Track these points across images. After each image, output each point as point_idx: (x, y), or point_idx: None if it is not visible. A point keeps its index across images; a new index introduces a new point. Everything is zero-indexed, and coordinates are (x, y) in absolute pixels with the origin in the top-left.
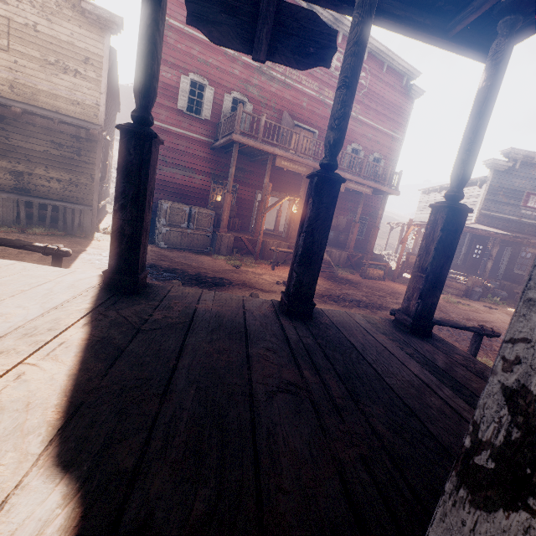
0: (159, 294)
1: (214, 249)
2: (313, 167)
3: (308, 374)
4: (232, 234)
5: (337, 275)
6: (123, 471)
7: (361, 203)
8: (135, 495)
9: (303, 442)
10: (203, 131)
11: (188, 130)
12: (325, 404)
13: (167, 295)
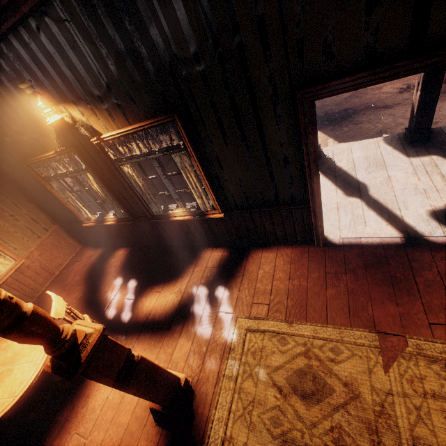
0: (329, 154)
1: None
2: None
3: (423, 178)
4: None
5: None
6: (360, 214)
7: None
8: (366, 218)
9: (418, 203)
10: None
11: None
12: (431, 189)
13: (334, 154)
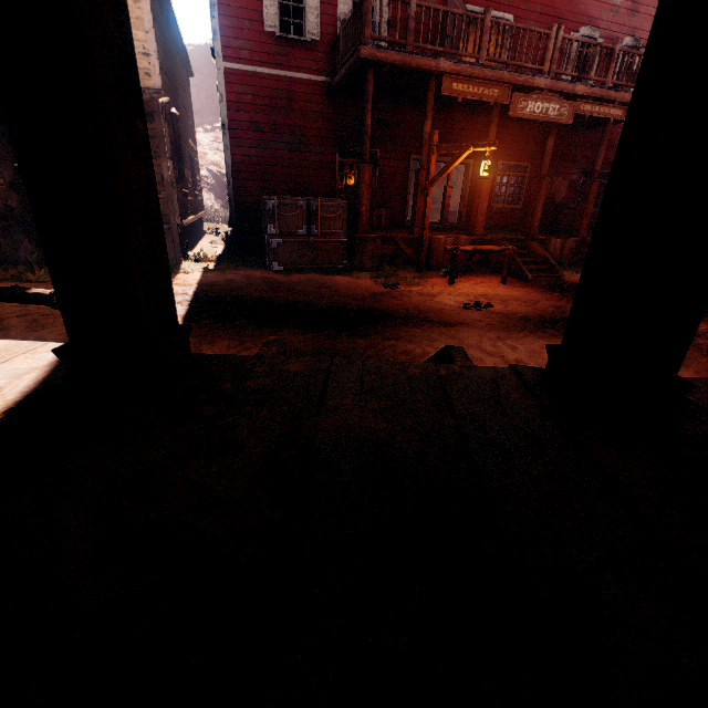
0: (217, 390)
1: (353, 263)
2: (512, 85)
3: None
4: (378, 234)
5: (562, 281)
6: None
7: (603, 141)
8: None
9: None
10: (310, 64)
11: (287, 68)
12: None
13: (238, 390)
